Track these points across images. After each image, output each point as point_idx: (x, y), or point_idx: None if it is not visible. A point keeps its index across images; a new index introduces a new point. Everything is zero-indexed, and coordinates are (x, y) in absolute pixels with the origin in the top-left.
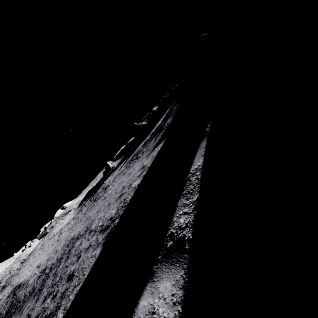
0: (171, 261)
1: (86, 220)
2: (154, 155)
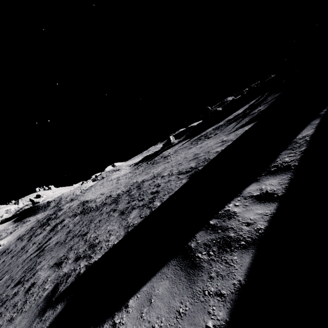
0: (276, 174)
1: (148, 174)
2: (239, 133)
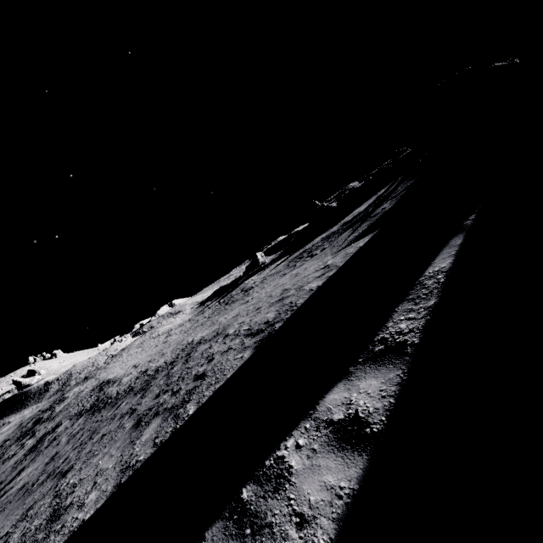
0: (381, 363)
1: (212, 325)
2: (350, 252)
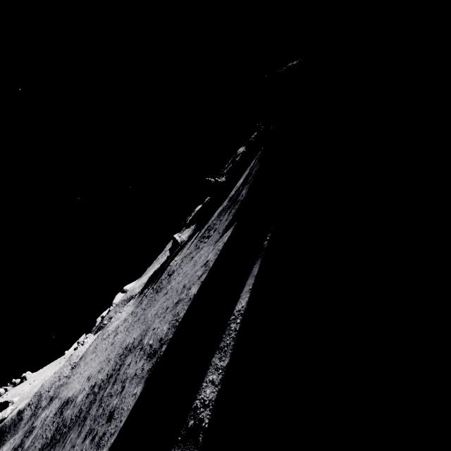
0: None
1: (143, 323)
2: (219, 249)
